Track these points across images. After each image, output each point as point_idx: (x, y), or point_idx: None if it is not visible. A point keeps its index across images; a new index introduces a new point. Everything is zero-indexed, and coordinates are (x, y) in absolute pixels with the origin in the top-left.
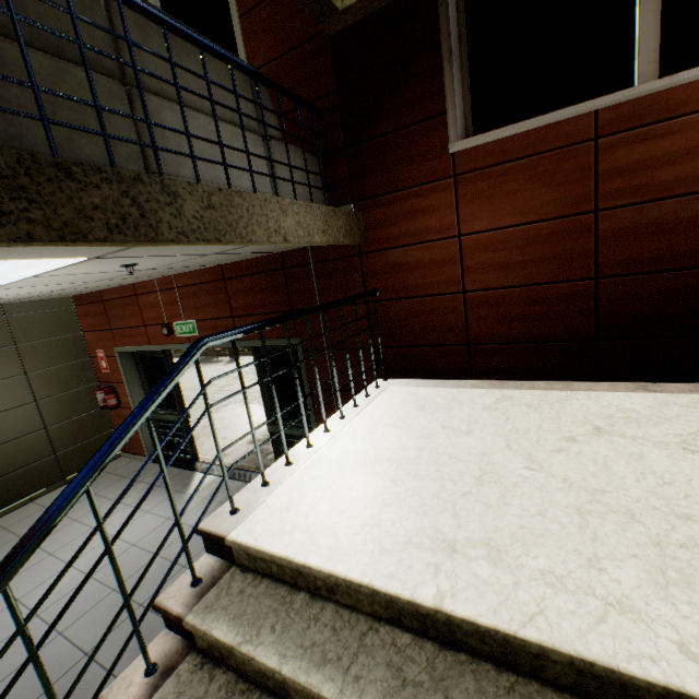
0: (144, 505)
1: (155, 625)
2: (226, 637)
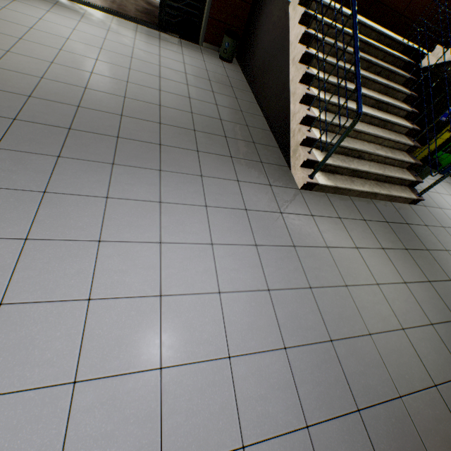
0: (67, 16)
1: (179, 73)
2: (328, 21)
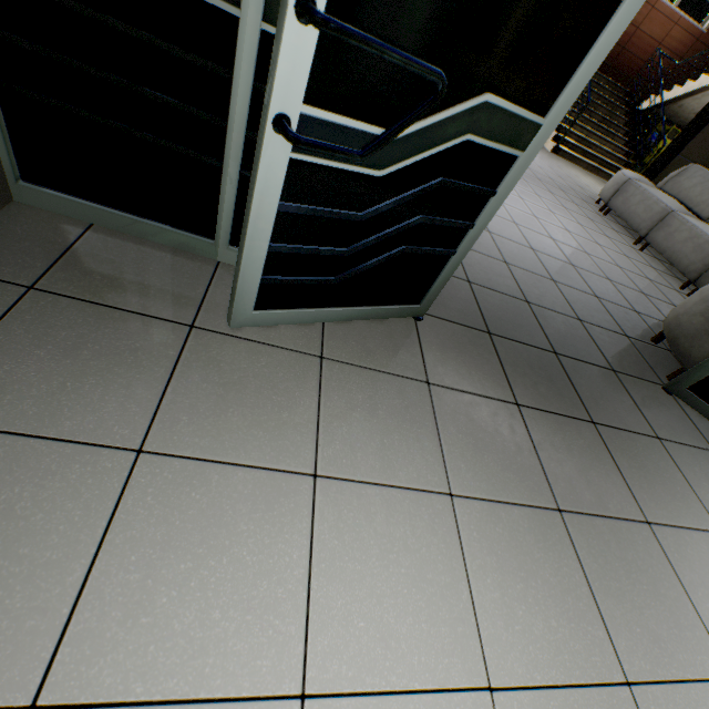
0: None
1: None
2: None
